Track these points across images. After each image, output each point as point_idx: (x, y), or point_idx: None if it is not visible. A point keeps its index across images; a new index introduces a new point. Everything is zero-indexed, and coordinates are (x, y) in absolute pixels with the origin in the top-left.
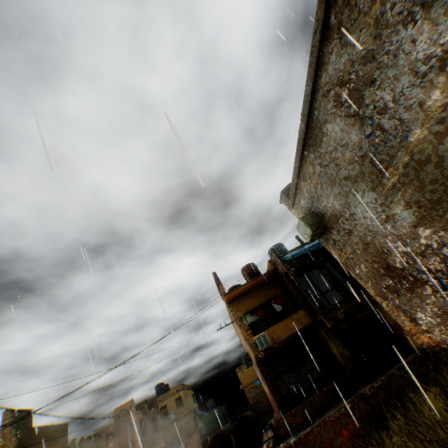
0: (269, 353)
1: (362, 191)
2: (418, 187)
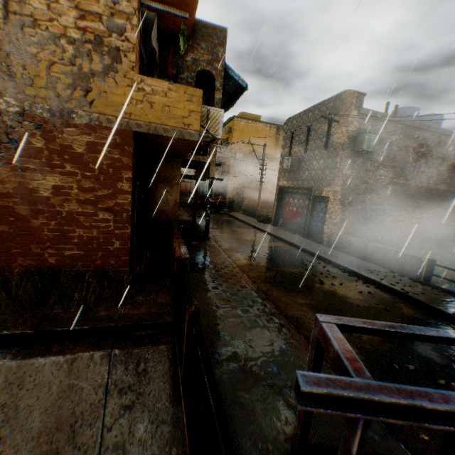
0: (177, 143)
1: (391, 170)
2: (399, 191)
